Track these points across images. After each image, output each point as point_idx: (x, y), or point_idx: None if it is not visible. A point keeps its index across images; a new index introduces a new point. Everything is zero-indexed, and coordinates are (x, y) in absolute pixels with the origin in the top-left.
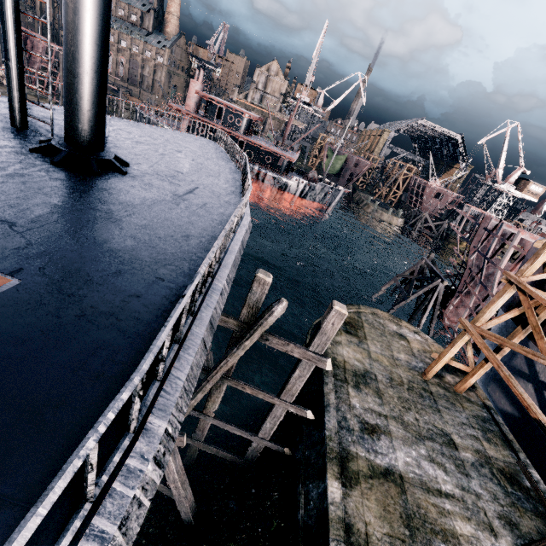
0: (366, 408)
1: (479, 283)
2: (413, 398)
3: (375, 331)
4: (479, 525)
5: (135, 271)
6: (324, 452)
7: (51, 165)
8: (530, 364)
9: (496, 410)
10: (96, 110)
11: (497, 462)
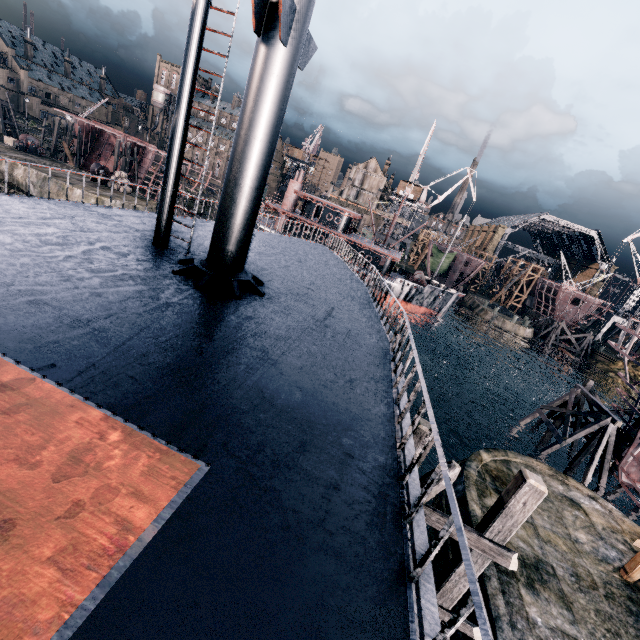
0: (552, 626)
1: None
2: (618, 615)
3: None
4: None
5: (318, 443)
6: None
7: (195, 290)
8: None
9: None
10: (246, 232)
11: None
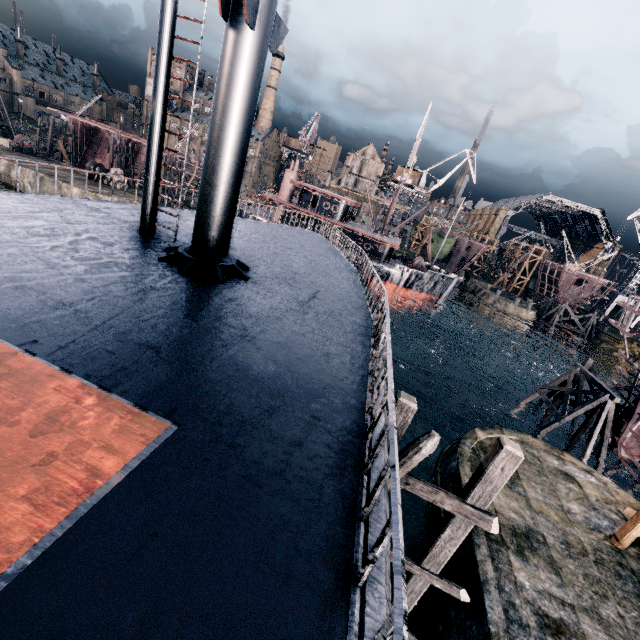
0: (540, 589)
1: None
2: (607, 579)
3: (530, 467)
4: None
5: (287, 408)
6: None
7: (179, 275)
8: None
9: None
10: (227, 217)
11: None
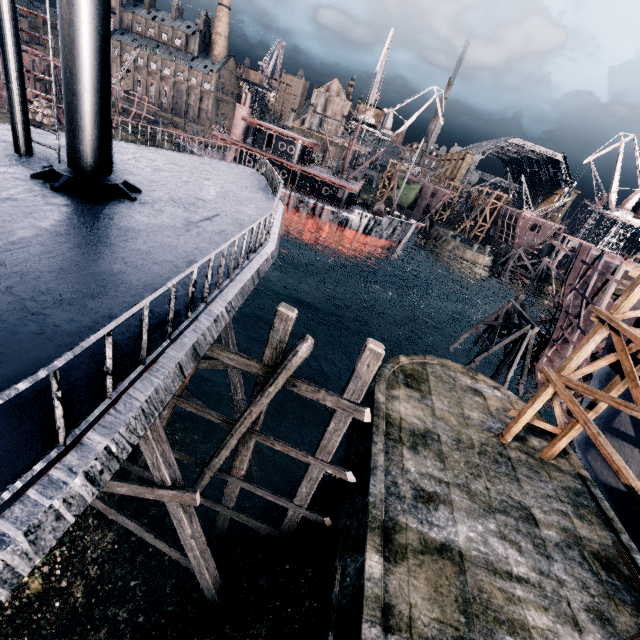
0: (423, 473)
1: (577, 328)
2: (485, 464)
3: (443, 385)
4: (559, 618)
5: (116, 294)
6: (366, 521)
7: (50, 191)
8: (636, 425)
9: (599, 484)
10: (99, 130)
11: (591, 544)
